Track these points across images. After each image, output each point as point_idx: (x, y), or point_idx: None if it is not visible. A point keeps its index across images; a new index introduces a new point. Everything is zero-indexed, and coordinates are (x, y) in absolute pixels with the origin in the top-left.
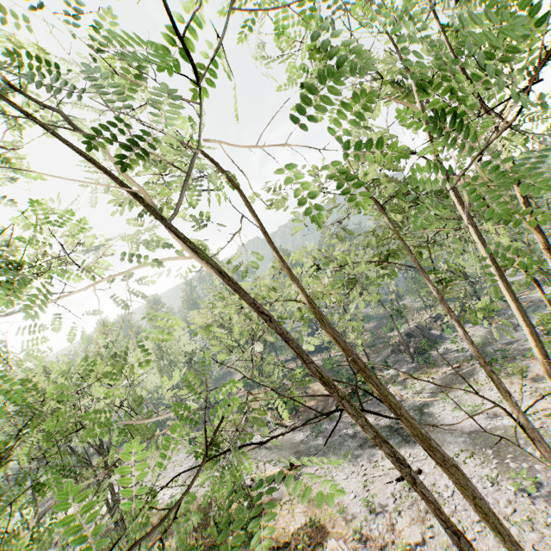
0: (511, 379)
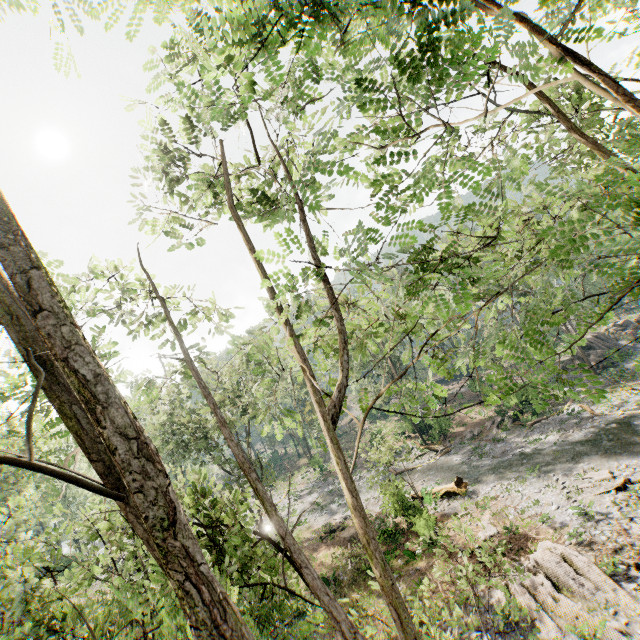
0: None
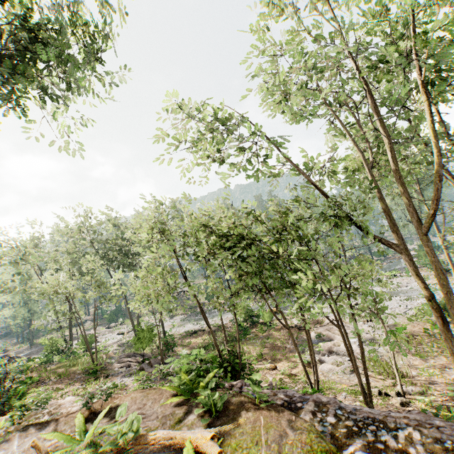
0: (402, 278)
